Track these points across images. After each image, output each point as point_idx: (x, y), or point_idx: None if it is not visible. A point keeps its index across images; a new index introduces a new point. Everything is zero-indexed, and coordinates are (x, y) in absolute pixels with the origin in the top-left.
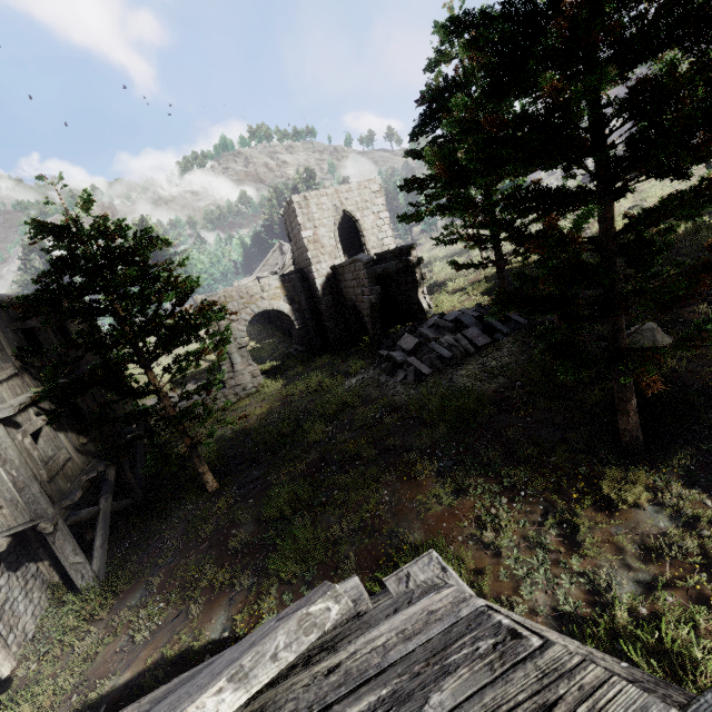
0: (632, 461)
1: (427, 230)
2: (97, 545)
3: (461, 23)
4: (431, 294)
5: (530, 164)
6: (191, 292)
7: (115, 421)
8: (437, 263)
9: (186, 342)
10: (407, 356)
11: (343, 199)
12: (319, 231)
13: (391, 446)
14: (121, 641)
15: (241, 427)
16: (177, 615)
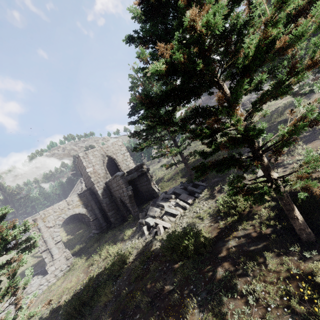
0: (317, 251)
1: (149, 159)
2: None
3: (132, 38)
4: (158, 184)
5: (190, 80)
6: (3, 218)
7: None
8: (157, 170)
9: None
10: (154, 219)
11: (105, 151)
12: (96, 167)
13: (158, 291)
14: None
15: (56, 304)
16: None
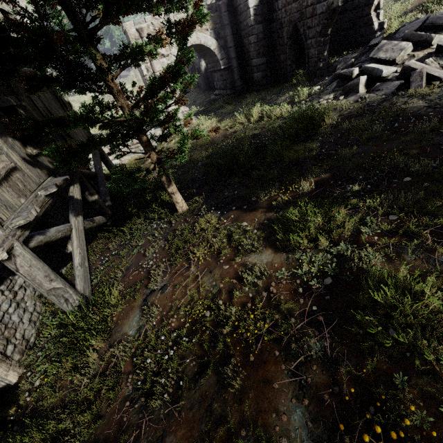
0: None
1: None
2: (76, 264)
3: None
4: None
5: None
6: None
7: (60, 120)
8: None
9: (136, 1)
10: (391, 66)
11: None
12: None
13: None
14: (129, 389)
15: (188, 156)
16: (199, 371)
